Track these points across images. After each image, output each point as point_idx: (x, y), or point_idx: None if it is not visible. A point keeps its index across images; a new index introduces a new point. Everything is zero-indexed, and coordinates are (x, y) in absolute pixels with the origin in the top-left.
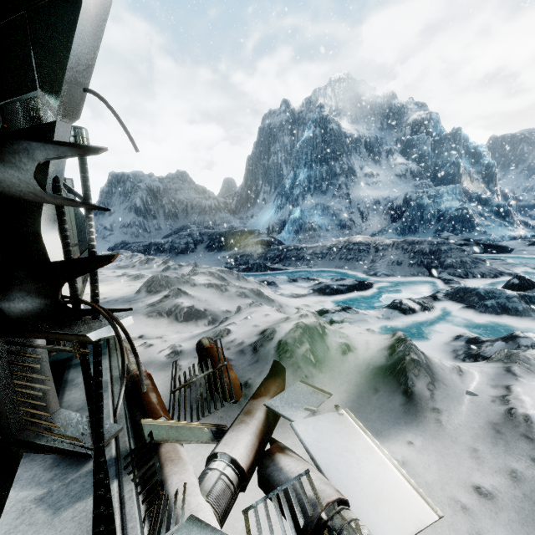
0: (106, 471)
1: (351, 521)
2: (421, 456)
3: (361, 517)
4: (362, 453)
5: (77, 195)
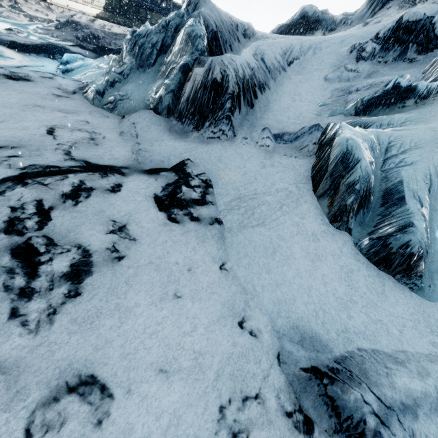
0: None
1: None
2: None
3: None
4: None
5: (144, 1)
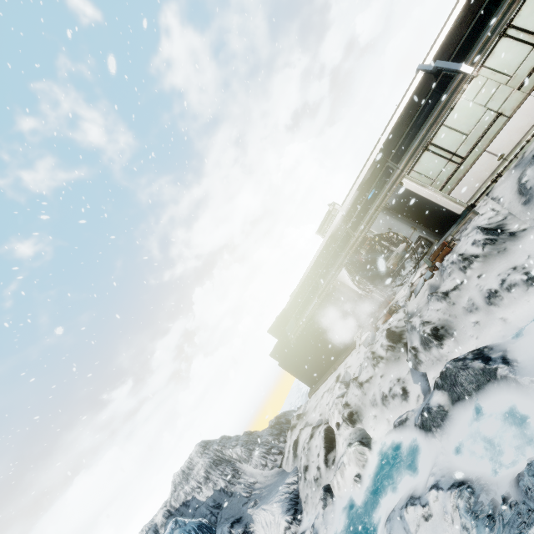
0: (418, 261)
1: (412, 286)
2: (424, 299)
3: (415, 288)
4: (419, 288)
5: None
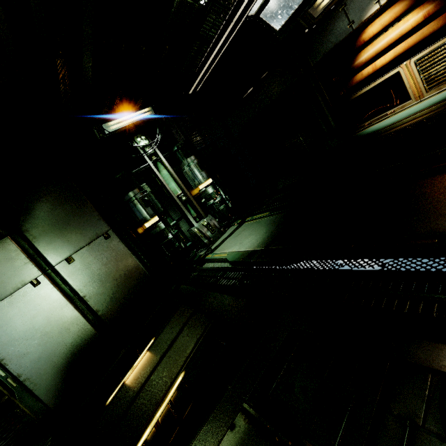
0: None
1: None
2: None
3: None
4: None
5: None
